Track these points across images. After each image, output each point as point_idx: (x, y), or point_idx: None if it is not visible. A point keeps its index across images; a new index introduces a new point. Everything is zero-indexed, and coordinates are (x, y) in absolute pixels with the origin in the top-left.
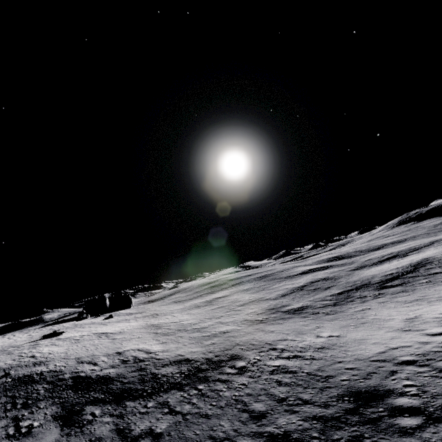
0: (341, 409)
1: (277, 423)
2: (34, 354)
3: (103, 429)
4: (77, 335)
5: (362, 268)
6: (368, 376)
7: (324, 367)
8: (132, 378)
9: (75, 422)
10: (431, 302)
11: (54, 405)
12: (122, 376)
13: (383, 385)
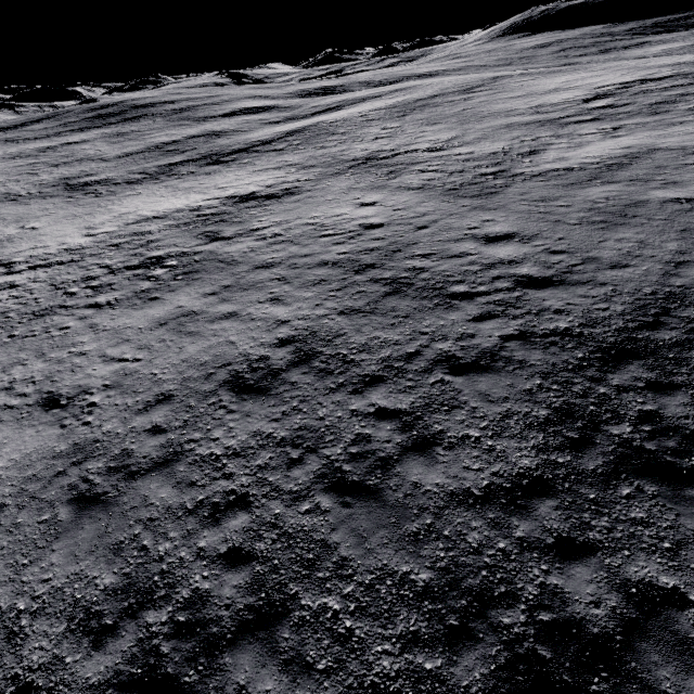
0: None
1: None
2: None
3: None
4: None
5: (281, 123)
6: None
7: None
8: None
9: None
10: (185, 194)
11: None
12: None
13: None
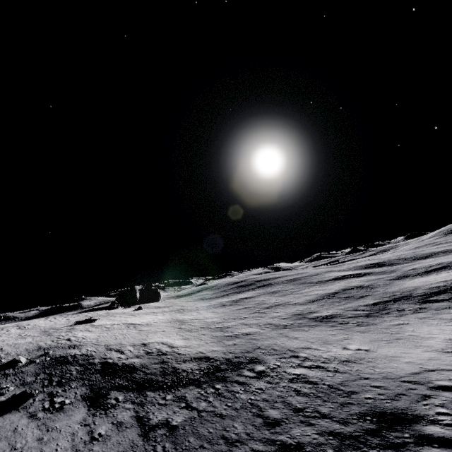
0: (361, 429)
1: (291, 433)
2: (70, 338)
3: (124, 415)
4: (108, 324)
5: (403, 278)
6: (396, 397)
7: (348, 381)
8: (154, 370)
9: (101, 404)
10: None
11: (84, 386)
12: (145, 367)
13: (412, 409)
